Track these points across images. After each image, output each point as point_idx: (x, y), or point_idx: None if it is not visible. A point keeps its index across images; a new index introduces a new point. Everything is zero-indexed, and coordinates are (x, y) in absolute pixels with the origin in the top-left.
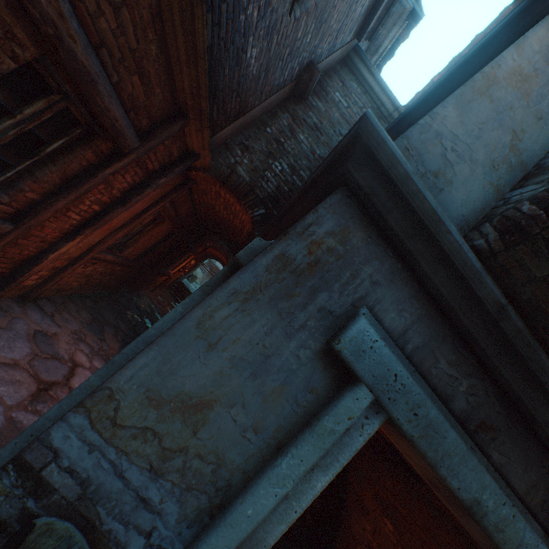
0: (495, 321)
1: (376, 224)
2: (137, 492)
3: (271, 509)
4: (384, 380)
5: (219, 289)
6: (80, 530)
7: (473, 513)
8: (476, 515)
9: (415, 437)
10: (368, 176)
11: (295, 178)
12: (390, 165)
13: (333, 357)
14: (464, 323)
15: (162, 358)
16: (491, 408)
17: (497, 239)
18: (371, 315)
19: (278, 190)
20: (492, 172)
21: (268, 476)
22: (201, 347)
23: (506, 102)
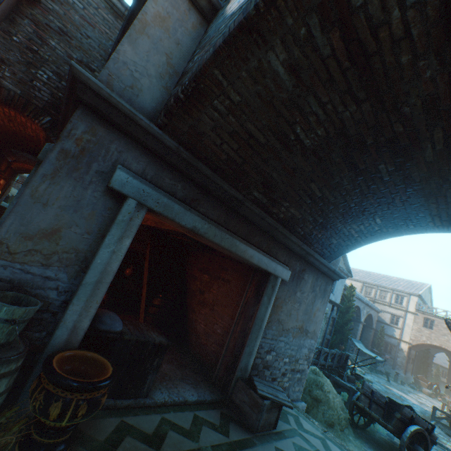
0: (179, 155)
1: (109, 122)
2: (42, 276)
3: (109, 258)
4: (139, 193)
5: (34, 176)
6: (21, 293)
7: (194, 231)
8: (196, 231)
9: (161, 212)
10: (91, 97)
11: (65, 84)
12: (99, 90)
13: (113, 192)
14: (169, 160)
15: (20, 218)
16: (195, 192)
17: (164, 118)
18: (125, 168)
19: (54, 98)
20: (162, 80)
21: (102, 246)
22: (40, 207)
23: (157, 37)
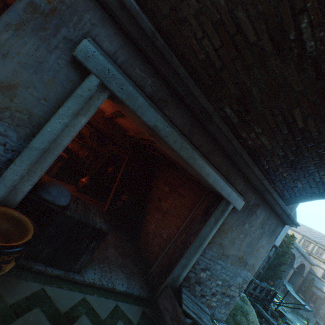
0: (154, 43)
1: None
2: None
3: (61, 130)
4: (103, 72)
5: None
6: None
7: (154, 130)
8: (156, 131)
9: (123, 99)
10: None
11: None
12: None
13: (78, 65)
14: (143, 48)
15: None
16: (164, 92)
17: None
18: (95, 43)
19: None
20: None
21: (54, 115)
22: None
23: None
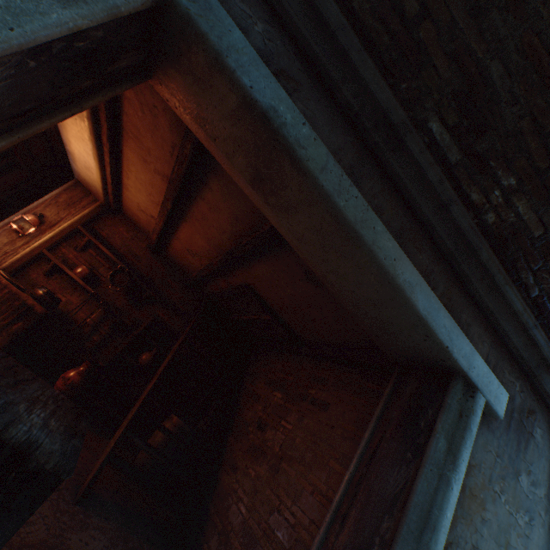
0: None
1: None
2: None
3: None
4: None
5: None
6: None
7: (270, 119)
8: (275, 122)
9: (193, 13)
10: None
11: None
12: None
13: None
14: None
15: None
16: (292, 63)
17: None
18: None
19: None
20: None
21: None
22: None
23: None
